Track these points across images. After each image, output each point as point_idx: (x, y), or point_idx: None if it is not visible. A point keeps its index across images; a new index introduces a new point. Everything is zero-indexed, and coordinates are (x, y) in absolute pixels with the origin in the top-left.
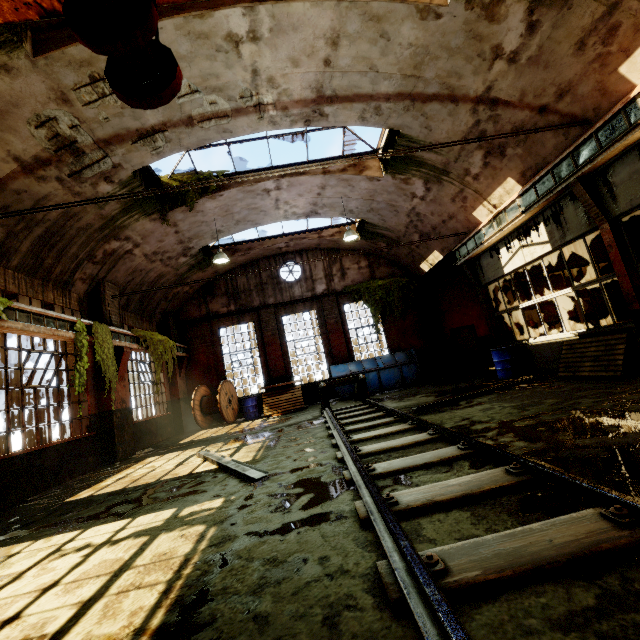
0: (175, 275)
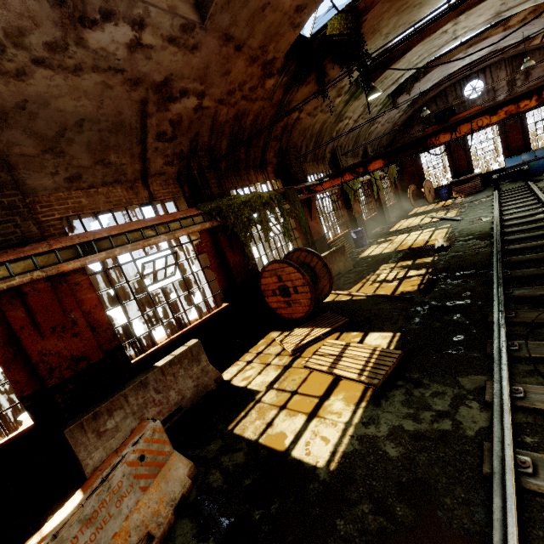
0: (392, 125)
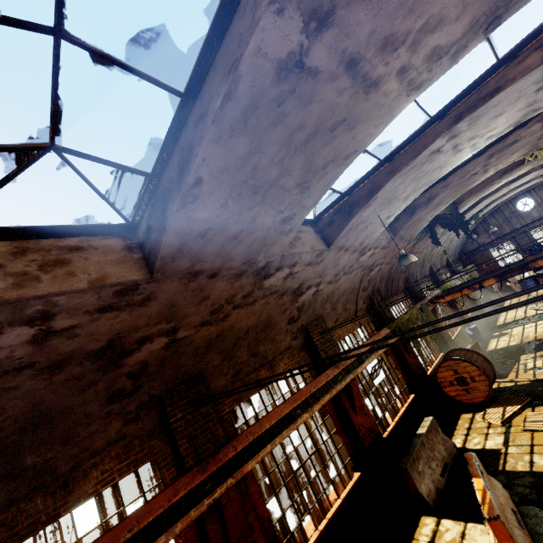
0: (461, 238)
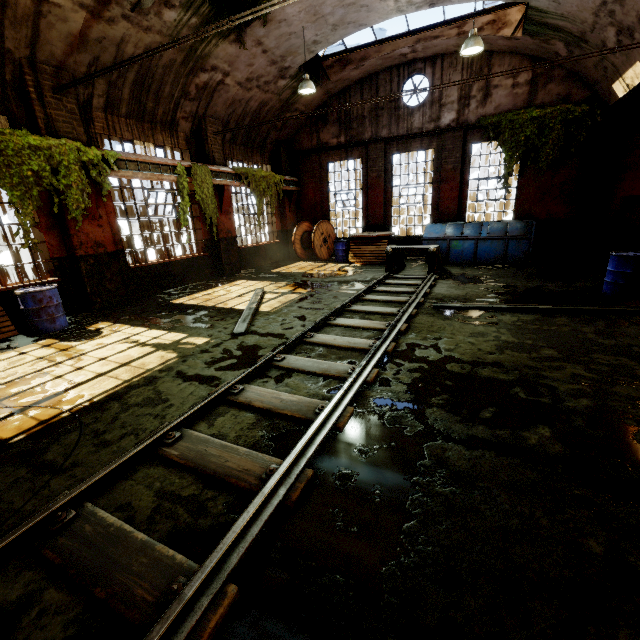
0: (279, 101)
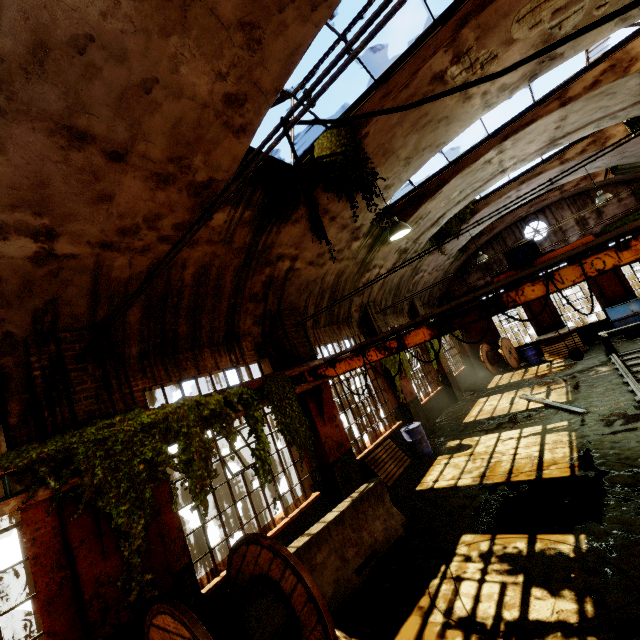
0: (442, 273)
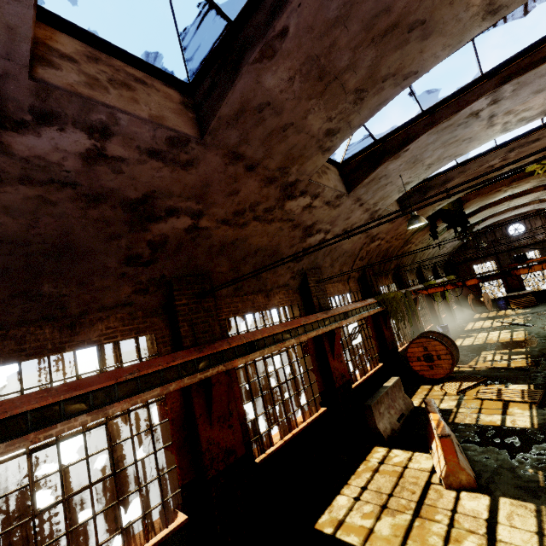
0: (452, 248)
